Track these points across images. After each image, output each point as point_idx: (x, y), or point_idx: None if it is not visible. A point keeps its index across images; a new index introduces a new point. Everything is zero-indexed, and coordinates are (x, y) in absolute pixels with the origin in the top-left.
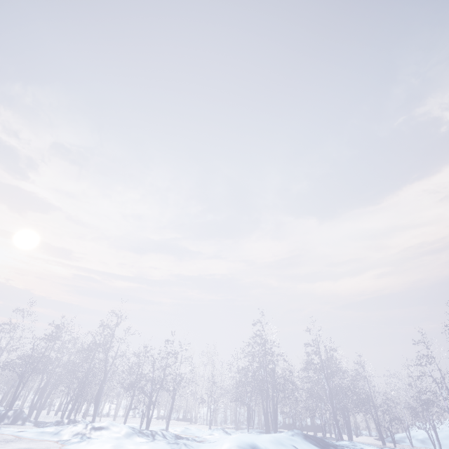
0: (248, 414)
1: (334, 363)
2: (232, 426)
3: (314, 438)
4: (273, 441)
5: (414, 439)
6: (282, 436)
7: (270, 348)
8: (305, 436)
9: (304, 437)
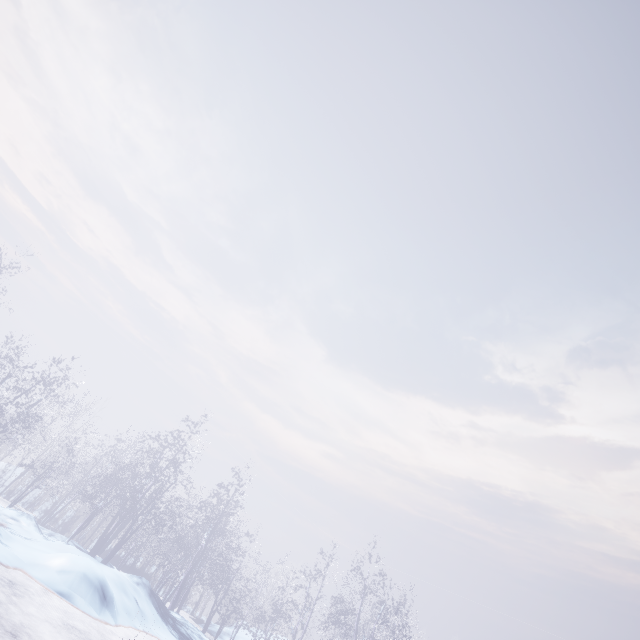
0: (87, 520)
1: (228, 521)
2: (27, 511)
3: (158, 599)
4: (117, 583)
5: (234, 639)
6: (126, 579)
7: (181, 462)
8: (151, 592)
9: (150, 593)
